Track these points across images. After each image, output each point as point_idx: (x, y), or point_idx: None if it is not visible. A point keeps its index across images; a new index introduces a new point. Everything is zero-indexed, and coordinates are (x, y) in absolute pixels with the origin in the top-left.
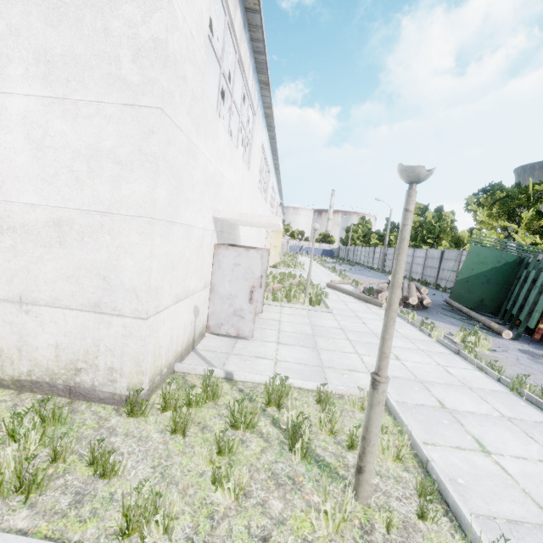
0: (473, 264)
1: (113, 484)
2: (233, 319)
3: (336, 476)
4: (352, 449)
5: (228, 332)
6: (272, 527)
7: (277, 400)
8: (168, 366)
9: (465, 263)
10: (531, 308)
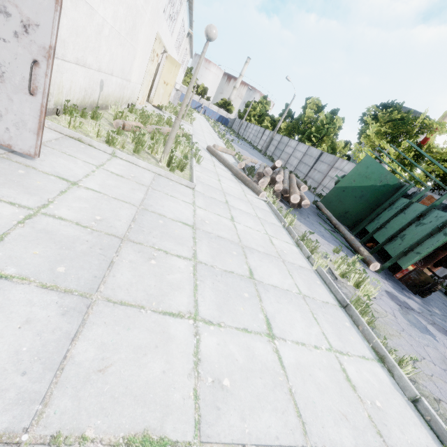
0: (358, 175)
1: None
2: None
3: None
4: None
5: None
6: None
7: None
8: None
9: (351, 172)
10: (412, 247)
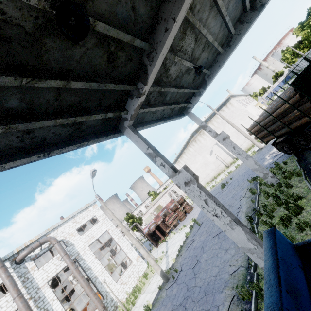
0: None
1: None
2: None
3: None
4: None
5: None
6: None
7: None
8: None
9: None
10: None
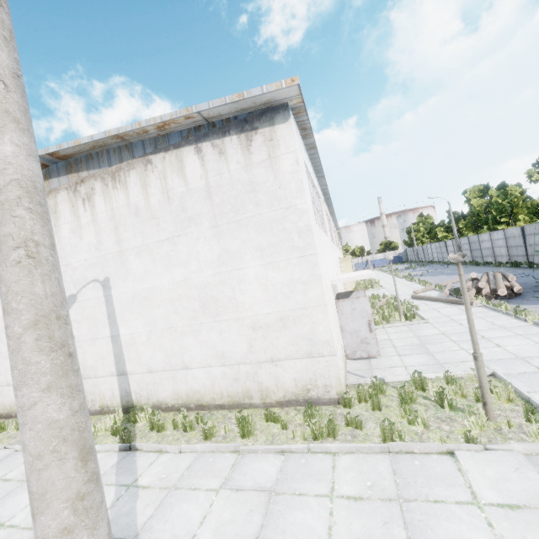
0: None
1: (363, 431)
2: (362, 346)
3: (473, 414)
4: (479, 401)
5: (361, 355)
6: (448, 434)
7: (421, 386)
8: (344, 381)
9: None
10: None
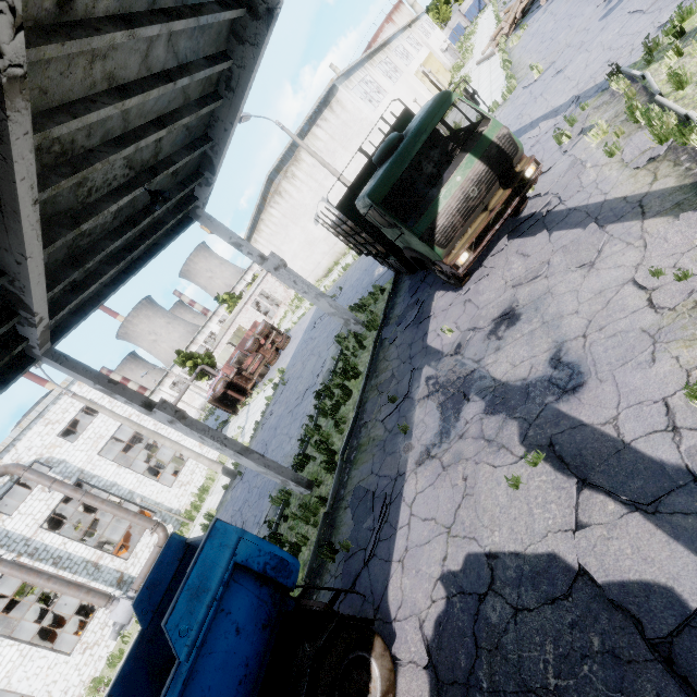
0: None
1: None
2: None
3: None
4: None
5: None
6: None
7: None
8: None
9: None
10: None
